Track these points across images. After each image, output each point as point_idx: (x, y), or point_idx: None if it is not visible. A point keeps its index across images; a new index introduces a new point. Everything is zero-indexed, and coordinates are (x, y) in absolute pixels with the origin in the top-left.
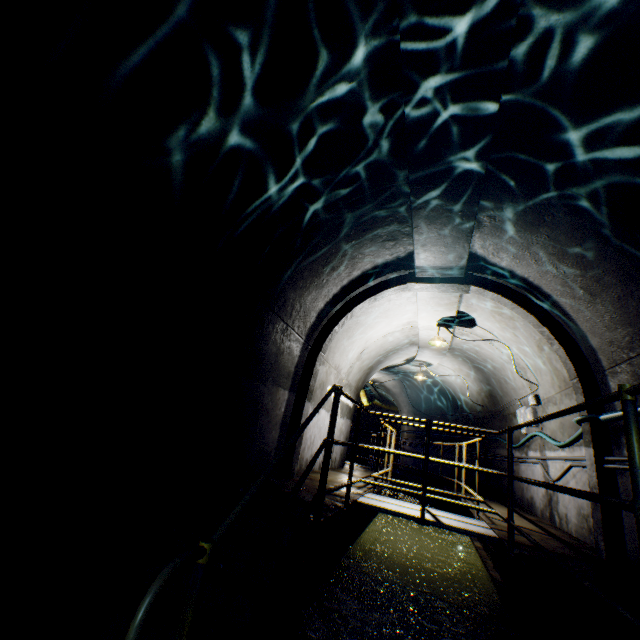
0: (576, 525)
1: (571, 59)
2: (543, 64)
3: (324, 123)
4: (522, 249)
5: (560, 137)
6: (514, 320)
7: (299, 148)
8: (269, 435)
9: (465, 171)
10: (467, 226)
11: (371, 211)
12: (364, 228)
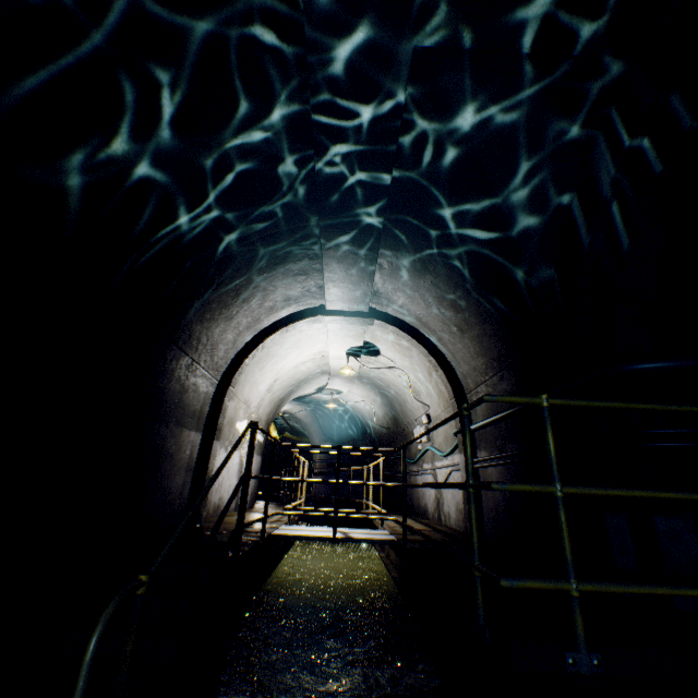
0: (455, 519)
1: (440, 154)
2: (422, 152)
3: (237, 162)
4: (414, 291)
5: (436, 208)
6: (410, 350)
7: (210, 182)
8: (173, 482)
9: (367, 222)
10: (370, 268)
11: (283, 246)
12: (276, 262)
